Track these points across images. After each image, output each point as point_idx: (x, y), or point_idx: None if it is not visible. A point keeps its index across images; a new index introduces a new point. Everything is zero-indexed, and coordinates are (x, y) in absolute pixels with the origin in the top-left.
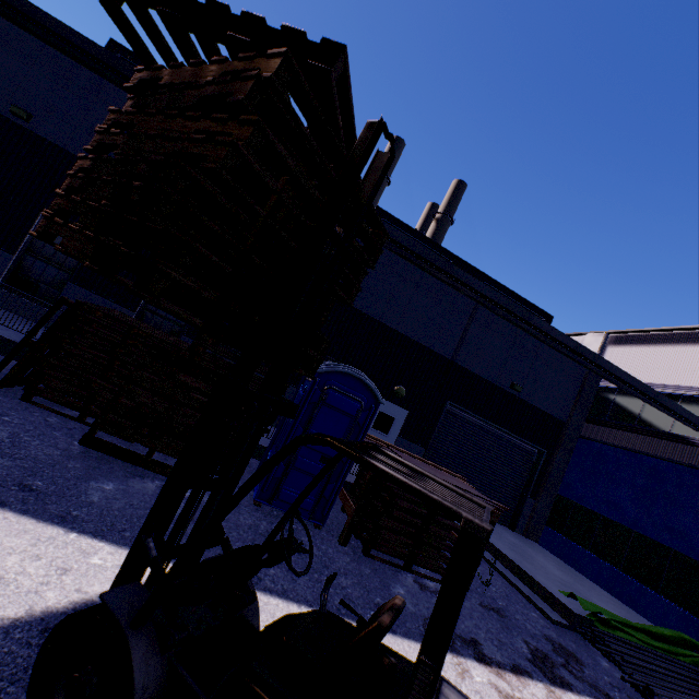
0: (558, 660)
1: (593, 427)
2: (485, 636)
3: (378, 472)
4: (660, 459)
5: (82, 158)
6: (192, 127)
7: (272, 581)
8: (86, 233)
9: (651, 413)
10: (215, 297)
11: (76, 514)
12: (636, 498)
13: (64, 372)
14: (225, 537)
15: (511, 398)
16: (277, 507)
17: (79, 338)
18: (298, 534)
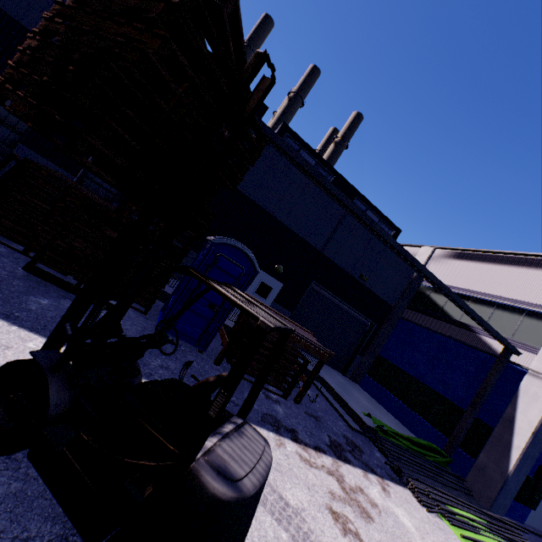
0: (347, 448)
1: (411, 312)
2: (302, 429)
3: (217, 291)
4: (448, 337)
5: (31, 38)
6: (118, 30)
7: (160, 377)
8: (30, 100)
9: (450, 307)
10: (125, 165)
11: (18, 315)
12: (427, 361)
13: (13, 215)
14: (123, 334)
15: (359, 284)
16: (173, 334)
17: (26, 189)
18: (185, 353)
